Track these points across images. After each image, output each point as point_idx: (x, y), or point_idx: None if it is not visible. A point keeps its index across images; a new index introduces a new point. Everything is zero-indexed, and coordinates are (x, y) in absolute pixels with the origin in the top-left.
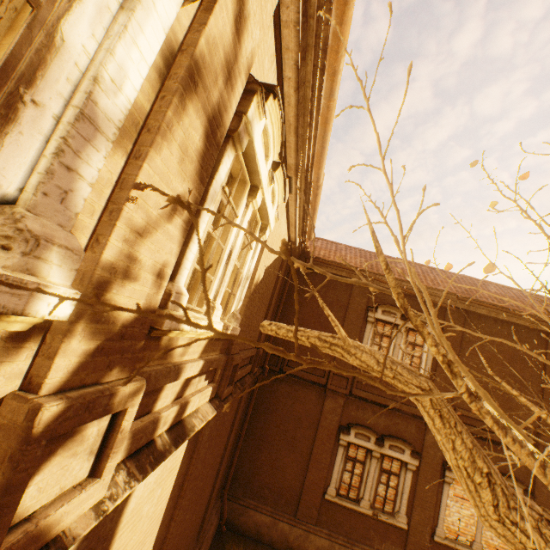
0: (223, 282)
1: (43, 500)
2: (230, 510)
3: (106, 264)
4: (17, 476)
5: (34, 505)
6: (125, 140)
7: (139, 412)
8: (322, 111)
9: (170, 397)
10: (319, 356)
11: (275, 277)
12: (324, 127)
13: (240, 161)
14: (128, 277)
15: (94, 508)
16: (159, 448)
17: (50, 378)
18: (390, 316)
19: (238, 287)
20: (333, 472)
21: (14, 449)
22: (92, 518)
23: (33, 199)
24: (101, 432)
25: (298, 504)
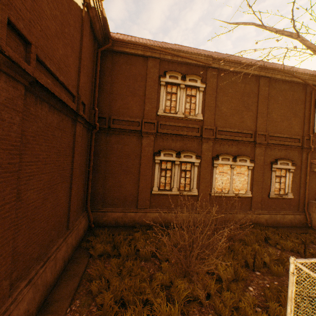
0: None
1: None
2: (95, 217)
3: None
4: None
5: None
6: None
7: None
8: None
9: None
10: (133, 114)
11: (77, 30)
12: None
13: None
14: None
15: None
16: None
17: None
18: (175, 79)
19: None
20: (155, 179)
21: None
22: None
23: None
24: None
25: (137, 201)
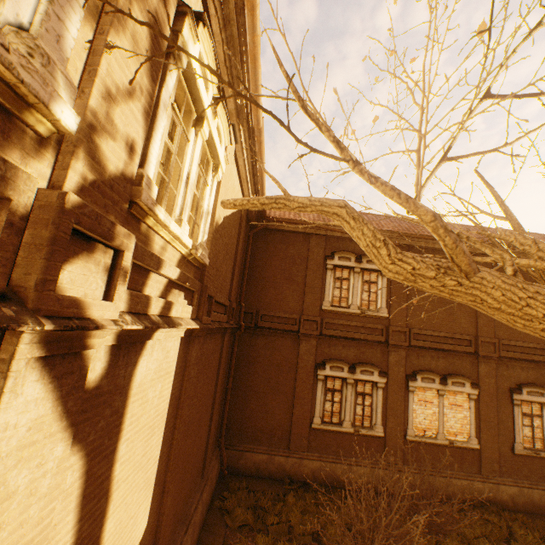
0: (186, 201)
1: (74, 292)
2: (229, 457)
3: (93, 111)
4: (60, 234)
5: (69, 291)
6: (91, 18)
7: (132, 285)
8: (249, 48)
9: (156, 291)
10: (289, 307)
11: (236, 233)
12: (254, 65)
13: (183, 87)
14: (109, 134)
15: (112, 321)
16: (154, 320)
17: (67, 184)
18: (346, 261)
19: (201, 220)
20: (316, 404)
21: (54, 218)
22: (112, 324)
23: (40, 31)
24: (107, 268)
25: (290, 438)
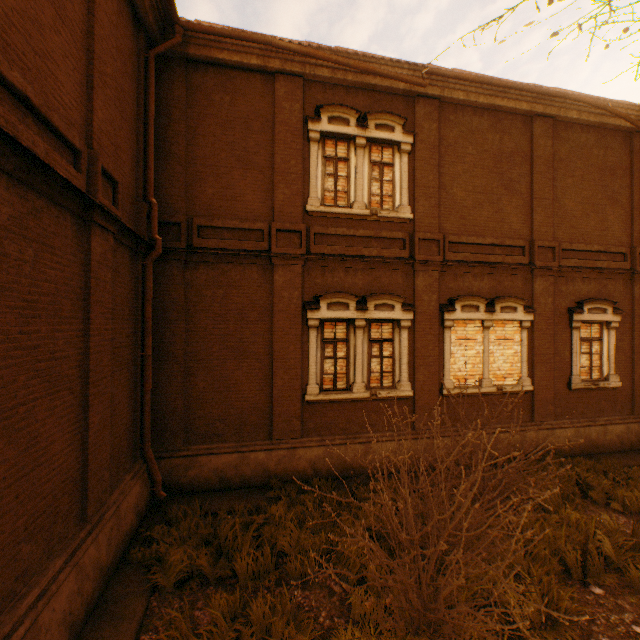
0: None
1: None
2: (169, 471)
3: None
4: None
5: None
6: None
7: None
8: None
9: None
10: (248, 211)
11: None
12: None
13: None
14: None
15: None
16: None
17: None
18: (342, 126)
19: None
20: (310, 365)
21: None
22: None
23: None
24: None
25: (272, 423)
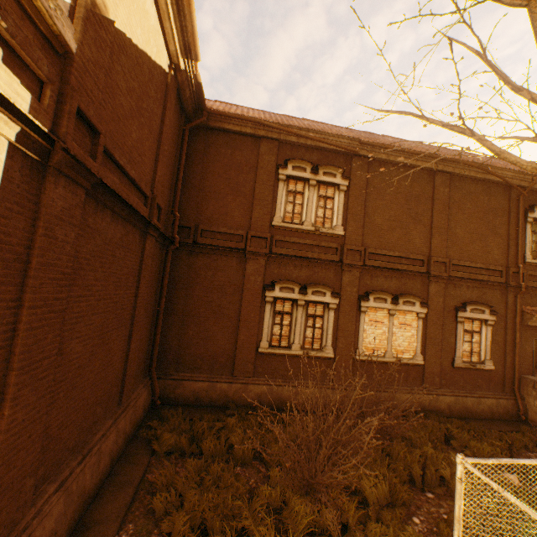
0: None
1: None
2: (164, 388)
3: None
4: None
5: None
6: None
7: None
8: None
9: None
10: (234, 222)
11: (159, 102)
12: None
13: None
14: None
15: None
16: None
17: None
18: (301, 172)
19: None
20: (264, 328)
21: None
22: None
23: None
24: None
25: (234, 364)
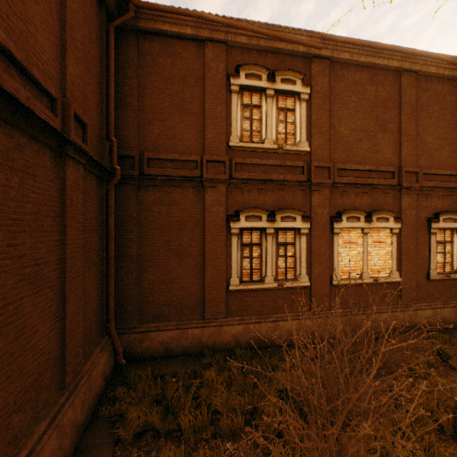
0: None
1: None
2: (128, 343)
3: None
4: None
5: None
6: None
7: None
8: None
9: None
10: (185, 146)
11: None
12: None
13: None
14: None
15: None
16: None
17: None
18: (256, 81)
19: None
20: (232, 263)
21: None
22: None
23: None
24: None
25: (204, 306)
